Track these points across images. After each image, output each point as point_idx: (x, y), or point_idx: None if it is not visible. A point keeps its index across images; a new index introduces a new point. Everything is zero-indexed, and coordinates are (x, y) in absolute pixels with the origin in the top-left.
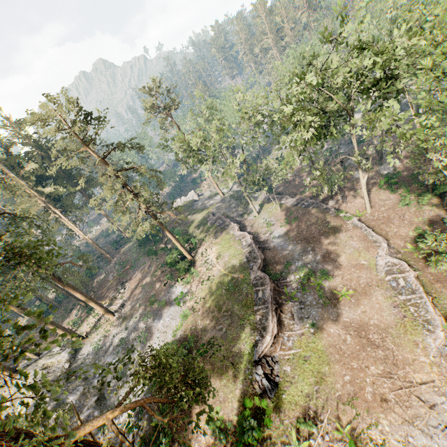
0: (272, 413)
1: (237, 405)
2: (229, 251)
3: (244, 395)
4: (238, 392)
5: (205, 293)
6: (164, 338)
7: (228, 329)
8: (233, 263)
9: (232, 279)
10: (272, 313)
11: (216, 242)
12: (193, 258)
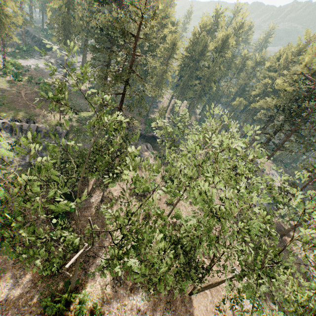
0: None
1: None
2: None
3: None
4: None
5: None
6: (25, 62)
7: None
8: None
9: None
10: None
11: None
12: (4, 68)
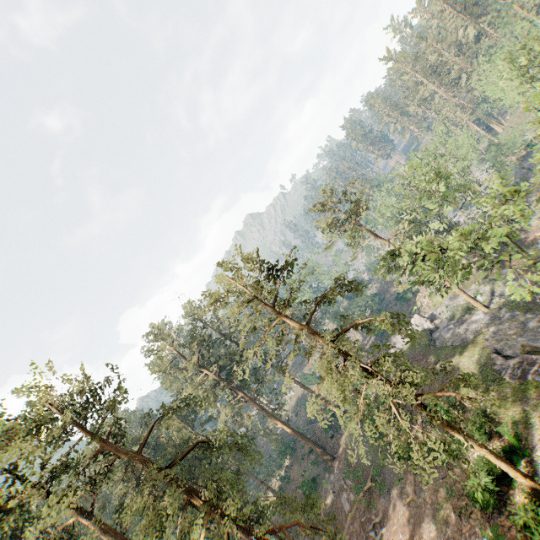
0: None
1: None
2: None
3: None
4: None
5: None
6: None
7: None
8: None
9: None
10: None
11: None
12: (536, 482)
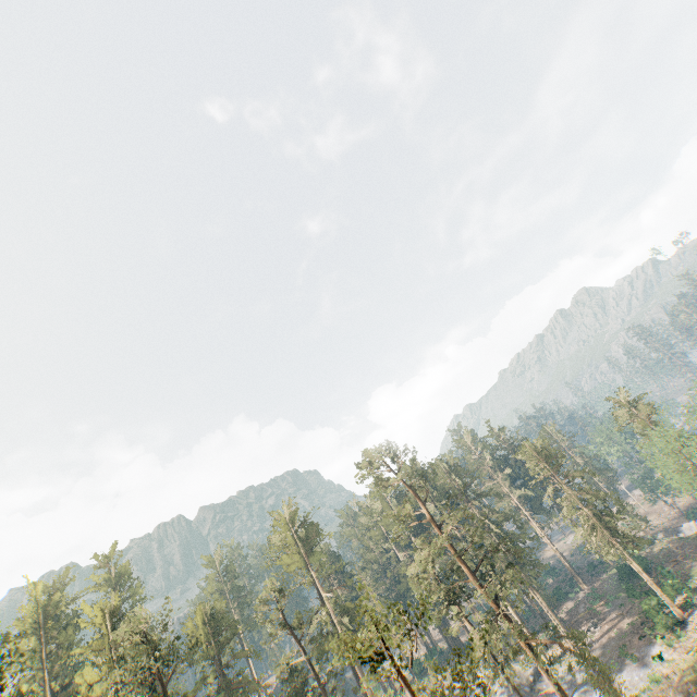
0: None
1: None
2: None
3: None
4: None
5: (686, 665)
6: (627, 693)
7: None
8: None
9: None
10: None
11: None
12: (684, 616)
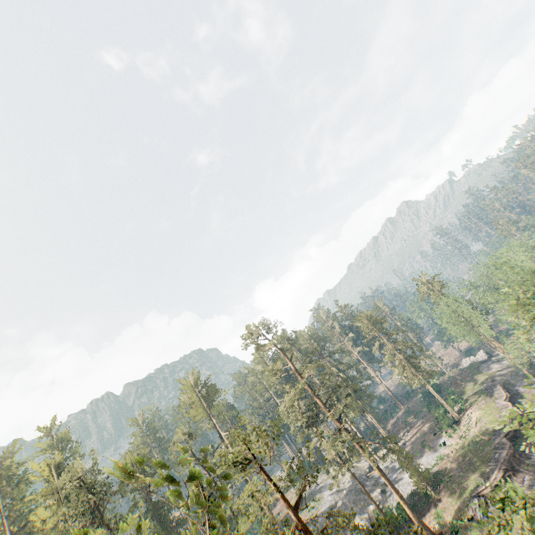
0: (478, 529)
1: (453, 512)
2: (488, 417)
3: (459, 509)
4: (456, 506)
5: (459, 446)
6: (425, 470)
7: (464, 472)
8: (487, 428)
9: (480, 440)
10: (498, 469)
11: (481, 408)
12: (459, 417)
